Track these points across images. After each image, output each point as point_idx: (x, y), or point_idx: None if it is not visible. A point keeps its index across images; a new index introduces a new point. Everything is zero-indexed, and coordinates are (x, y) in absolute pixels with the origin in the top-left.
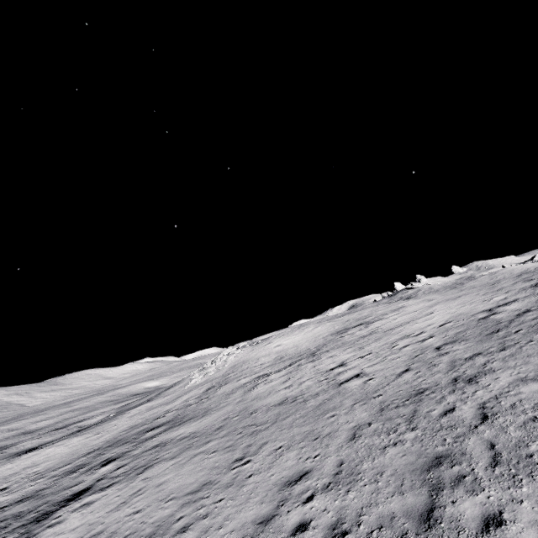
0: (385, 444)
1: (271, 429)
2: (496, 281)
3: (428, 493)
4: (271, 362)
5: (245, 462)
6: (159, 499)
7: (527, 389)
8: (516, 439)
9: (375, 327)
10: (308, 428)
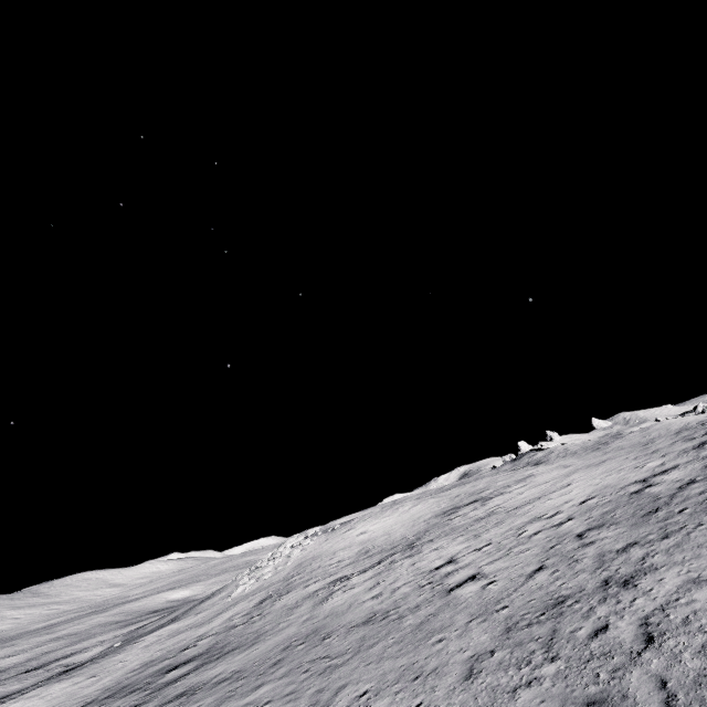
0: (515, 684)
1: (351, 664)
2: (649, 439)
3: None
4: (353, 558)
5: None
6: None
7: (702, 595)
8: (694, 671)
9: (494, 505)
10: (406, 660)
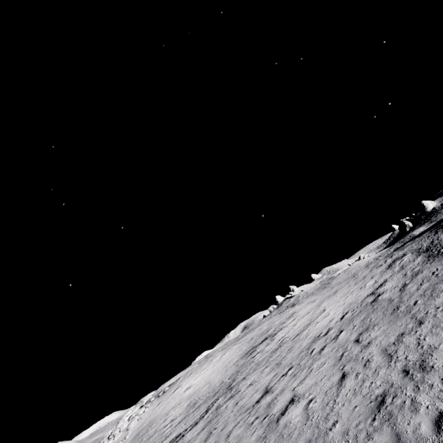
0: None
1: None
2: (353, 274)
3: None
4: (184, 414)
5: None
6: None
7: None
8: None
9: (281, 337)
10: None
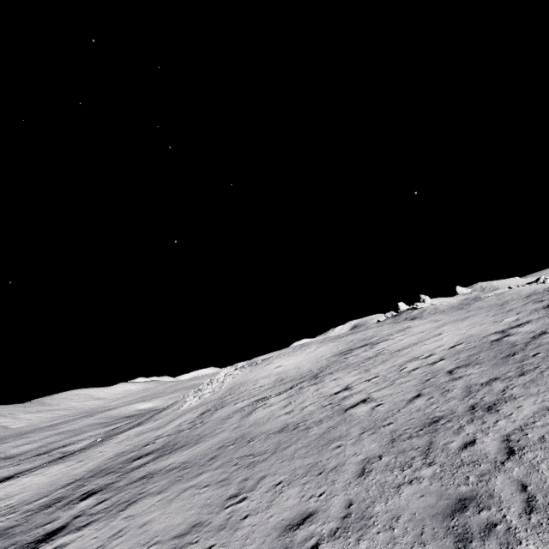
0: (399, 481)
1: (270, 461)
2: (504, 302)
3: (454, 546)
4: (271, 384)
5: (240, 500)
6: (141, 543)
7: None
8: None
9: (381, 348)
10: (312, 460)
